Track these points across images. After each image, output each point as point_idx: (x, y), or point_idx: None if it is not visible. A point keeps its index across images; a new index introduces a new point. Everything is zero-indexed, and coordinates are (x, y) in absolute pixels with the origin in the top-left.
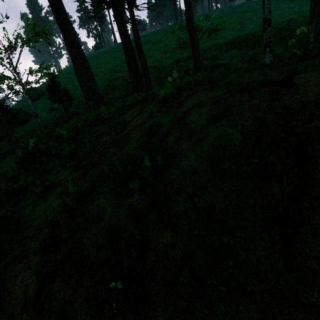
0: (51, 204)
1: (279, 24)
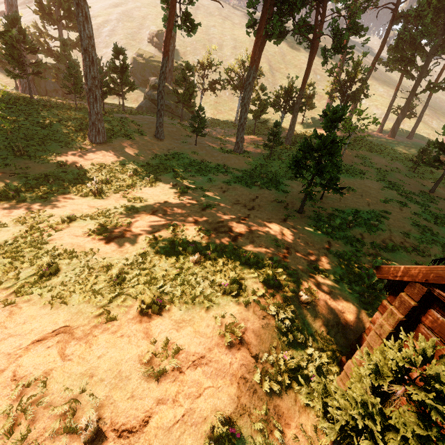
0: None
1: (401, 102)
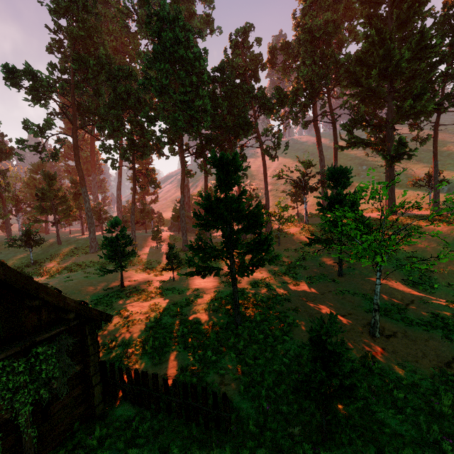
0: (422, 253)
1: None
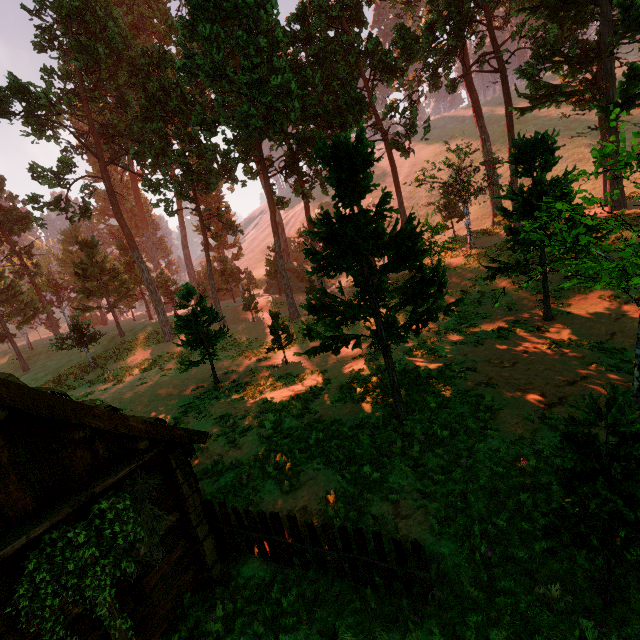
0: None
1: None
